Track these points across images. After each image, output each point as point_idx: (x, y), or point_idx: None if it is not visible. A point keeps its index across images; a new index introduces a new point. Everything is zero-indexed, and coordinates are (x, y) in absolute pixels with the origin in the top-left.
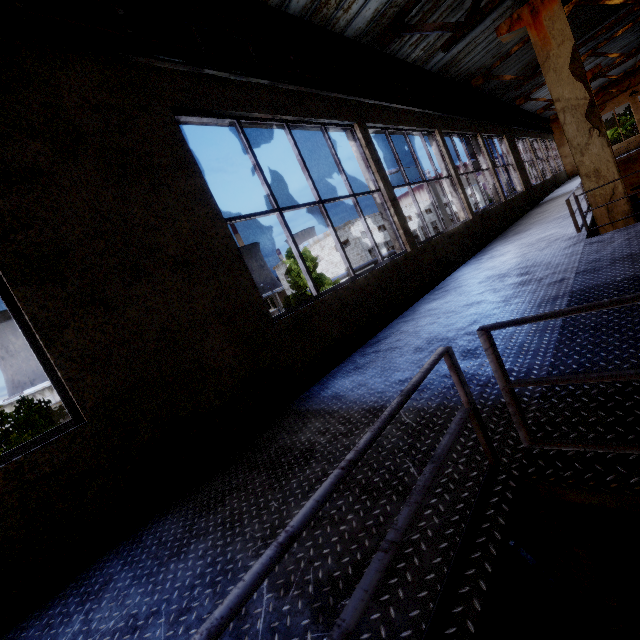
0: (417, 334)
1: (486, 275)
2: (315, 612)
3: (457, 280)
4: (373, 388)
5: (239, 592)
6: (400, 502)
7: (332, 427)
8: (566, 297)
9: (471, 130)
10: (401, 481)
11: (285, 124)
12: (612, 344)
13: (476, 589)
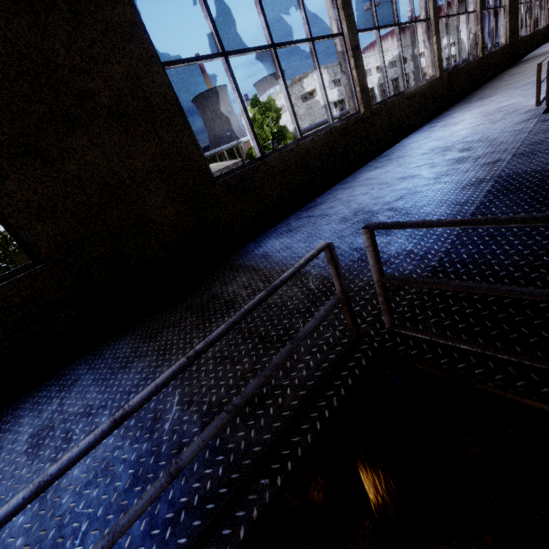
0: (348, 203)
1: (431, 146)
2: (203, 424)
3: (404, 148)
4: (296, 252)
5: (70, 456)
6: None
7: (254, 283)
8: (491, 182)
9: None
10: (290, 338)
11: None
12: (507, 238)
13: (313, 427)
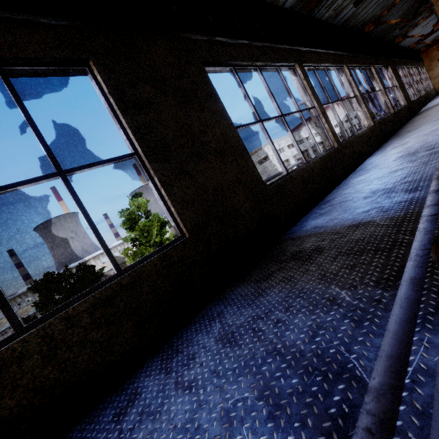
0: (359, 192)
1: (397, 156)
2: (382, 288)
3: (372, 163)
4: (344, 218)
5: (431, 200)
6: (408, 248)
7: (327, 237)
8: None
9: (367, 63)
10: (402, 242)
11: (258, 68)
12: None
13: None
